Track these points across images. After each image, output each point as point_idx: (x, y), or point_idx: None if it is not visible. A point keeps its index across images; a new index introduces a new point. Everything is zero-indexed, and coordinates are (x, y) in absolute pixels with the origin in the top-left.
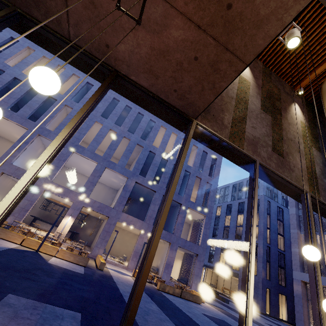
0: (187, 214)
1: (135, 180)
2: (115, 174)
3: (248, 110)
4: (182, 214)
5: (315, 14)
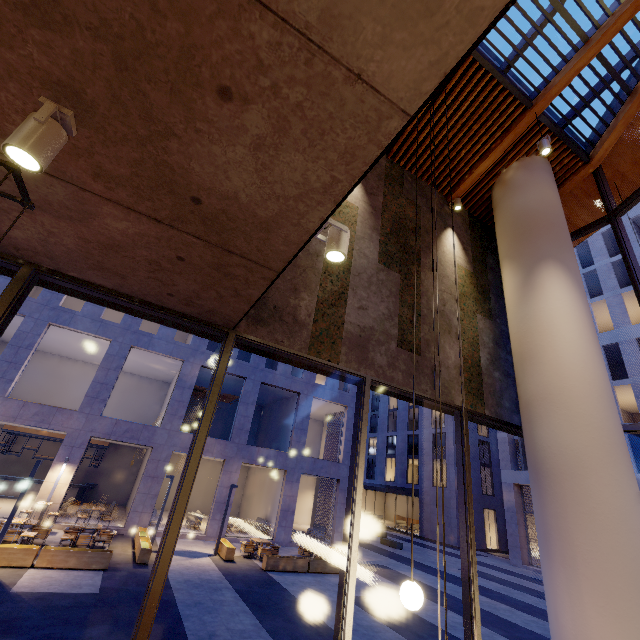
0: (315, 407)
1: (200, 363)
2: (156, 357)
3: (351, 272)
4: (302, 412)
5: (461, 70)
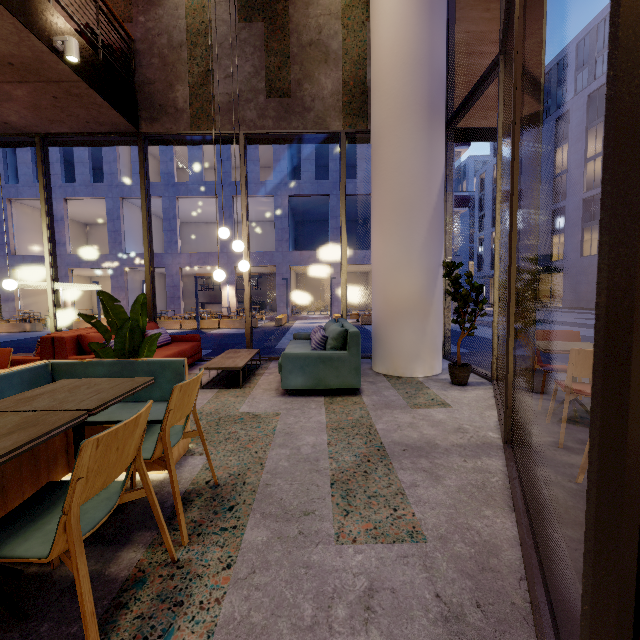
0: None
1: (286, 193)
2: (255, 200)
3: (213, 47)
4: None
5: None
